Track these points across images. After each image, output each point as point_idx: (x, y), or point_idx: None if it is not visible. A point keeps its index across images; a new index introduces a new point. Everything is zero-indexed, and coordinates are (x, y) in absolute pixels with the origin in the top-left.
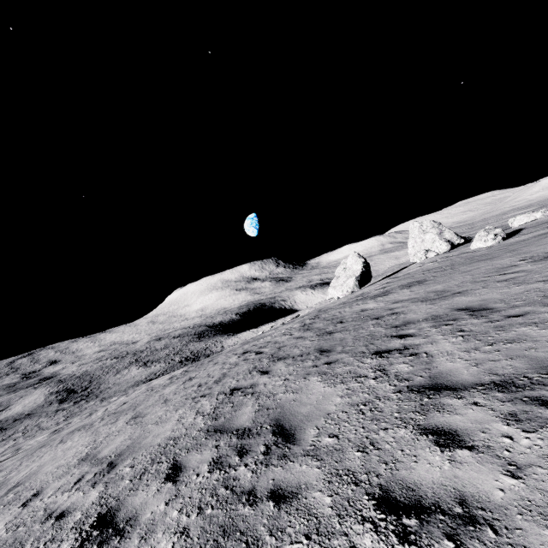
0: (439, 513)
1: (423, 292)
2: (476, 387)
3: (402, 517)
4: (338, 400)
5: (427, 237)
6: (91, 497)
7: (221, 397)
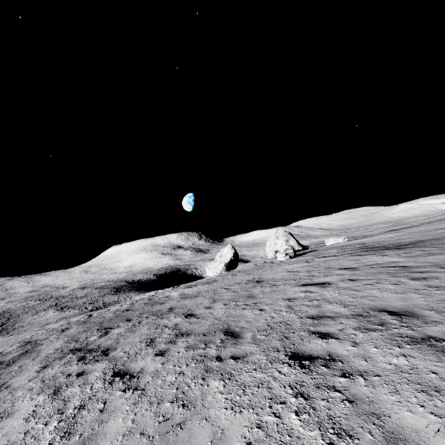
0: None
1: (197, 290)
2: (85, 350)
3: None
4: (50, 351)
5: (278, 242)
6: None
7: (23, 344)
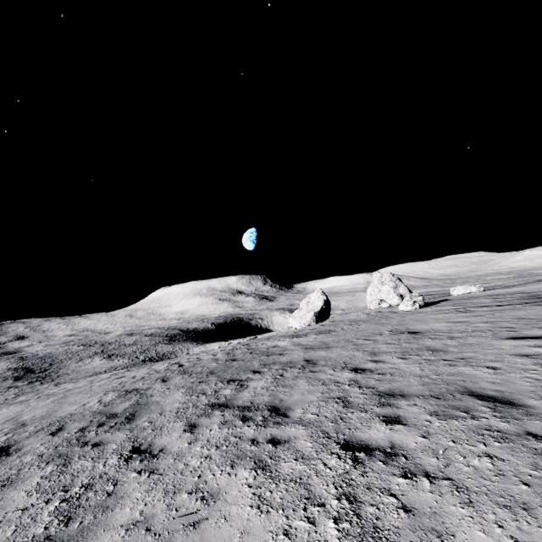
0: (148, 453)
1: (318, 341)
2: (235, 407)
3: (134, 454)
4: (176, 405)
5: (384, 288)
6: (1, 439)
7: (122, 393)
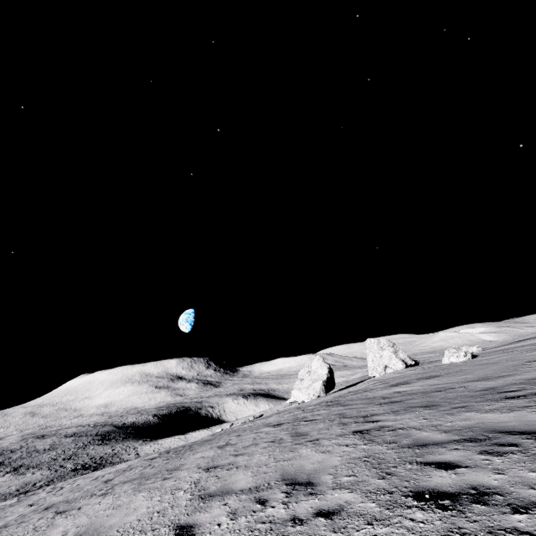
0: None
1: (455, 379)
2: None
3: None
4: None
5: (385, 354)
6: (345, 496)
7: (353, 436)
